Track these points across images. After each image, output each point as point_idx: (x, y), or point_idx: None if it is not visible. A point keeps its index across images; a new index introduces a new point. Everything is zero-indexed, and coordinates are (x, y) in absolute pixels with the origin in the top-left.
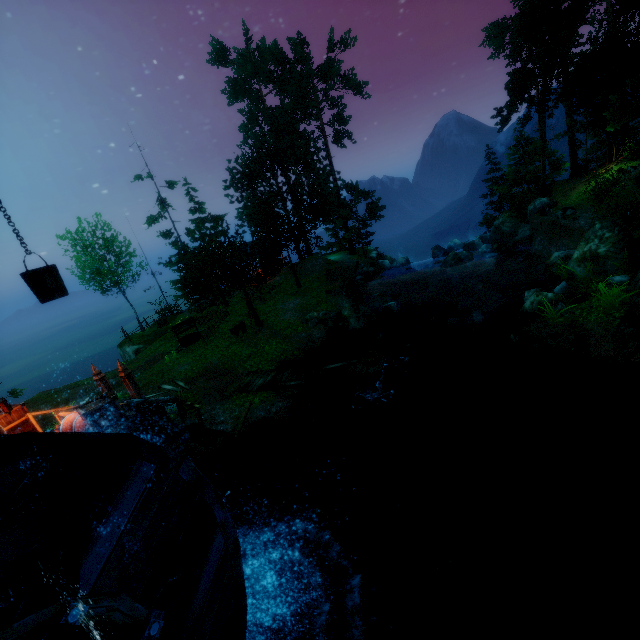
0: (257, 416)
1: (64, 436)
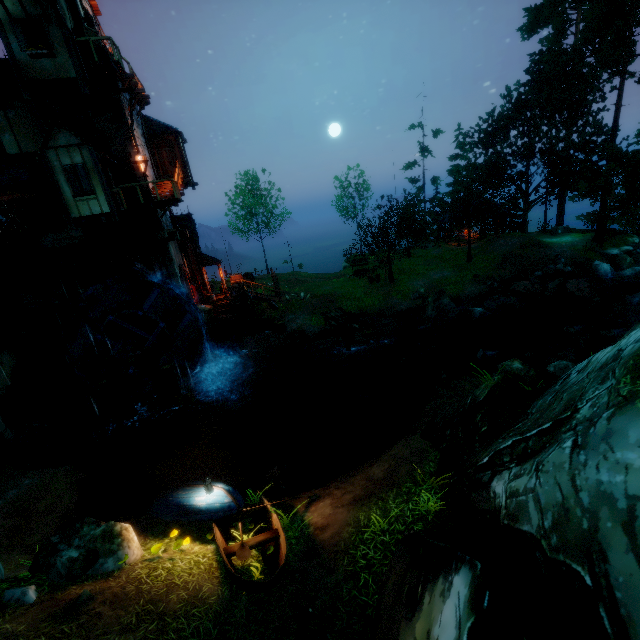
0: (305, 328)
1: (161, 286)
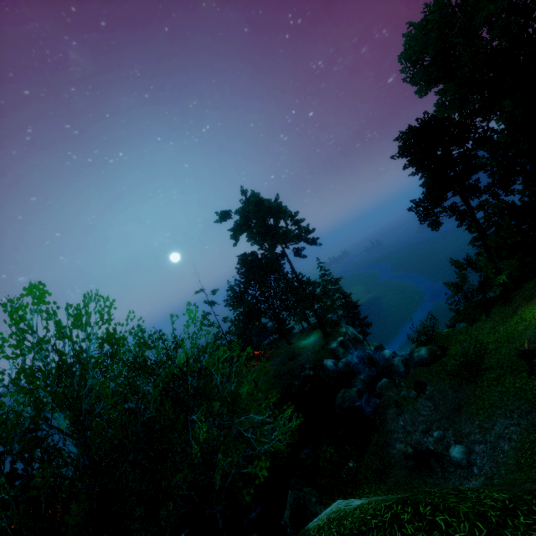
0: None
1: None
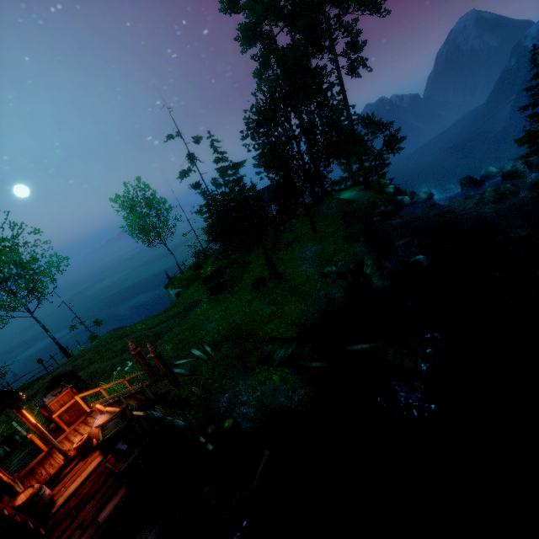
0: (279, 403)
1: None
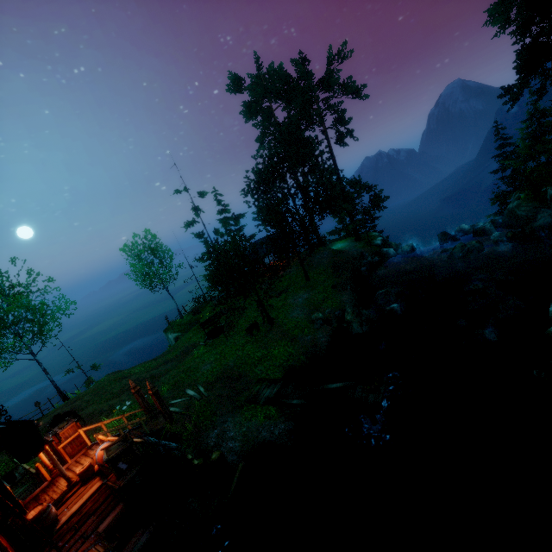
0: (262, 437)
1: None
